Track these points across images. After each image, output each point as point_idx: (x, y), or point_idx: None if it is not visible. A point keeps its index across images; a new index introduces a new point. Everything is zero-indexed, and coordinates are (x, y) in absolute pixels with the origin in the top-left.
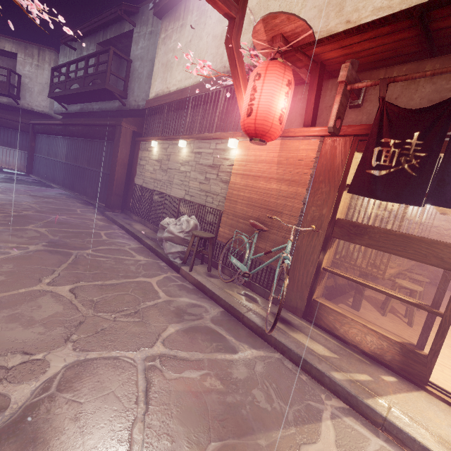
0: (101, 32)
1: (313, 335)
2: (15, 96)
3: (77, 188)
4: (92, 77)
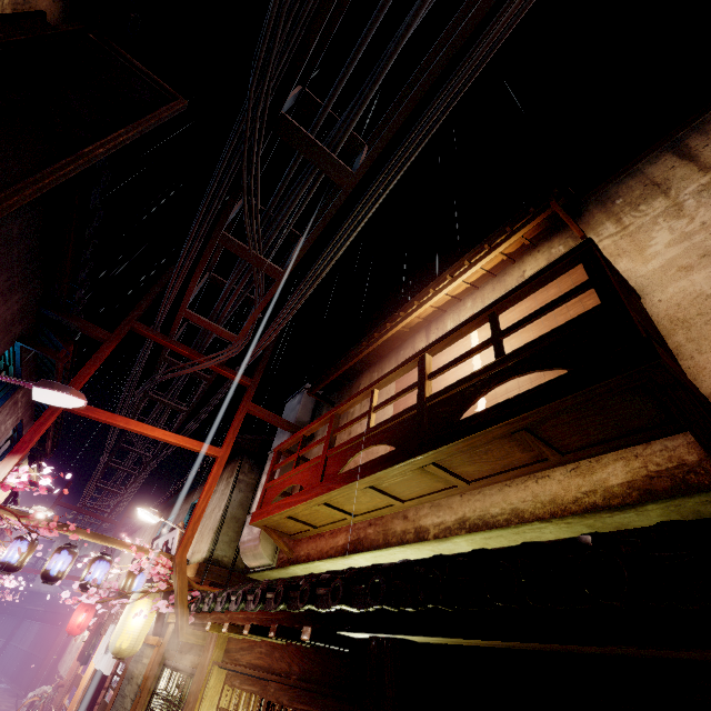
0: (113, 531)
1: None
2: (32, 579)
3: (19, 679)
4: (81, 572)
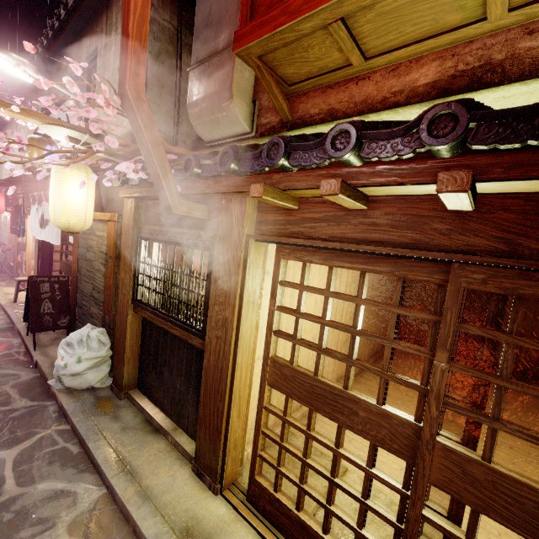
0: None
1: (10, 282)
2: None
3: None
4: None
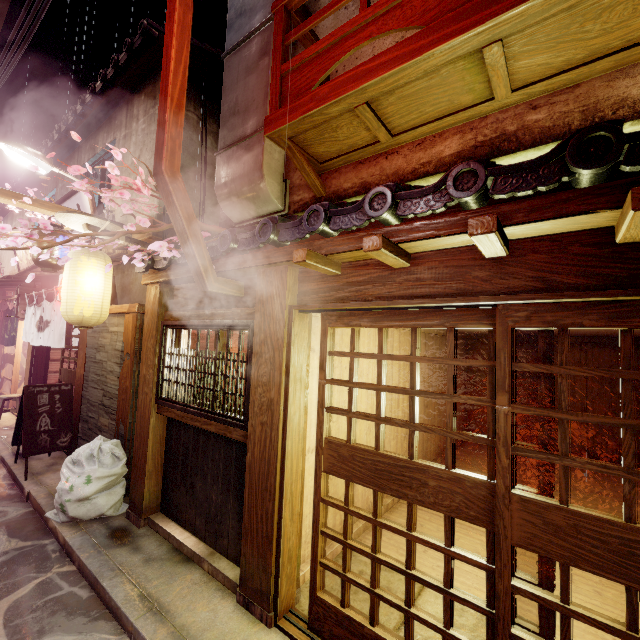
0: None
1: None
2: None
3: None
4: None
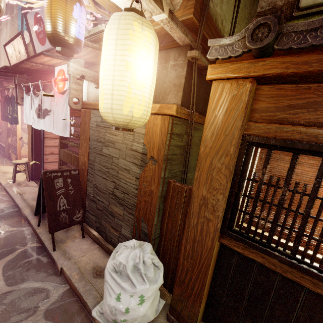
0: None
1: (3, 160)
2: None
3: None
4: None
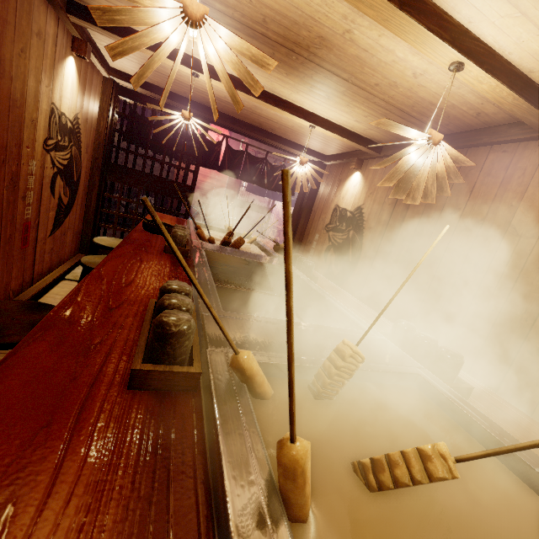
0: None
1: None
2: None
3: None
4: None
